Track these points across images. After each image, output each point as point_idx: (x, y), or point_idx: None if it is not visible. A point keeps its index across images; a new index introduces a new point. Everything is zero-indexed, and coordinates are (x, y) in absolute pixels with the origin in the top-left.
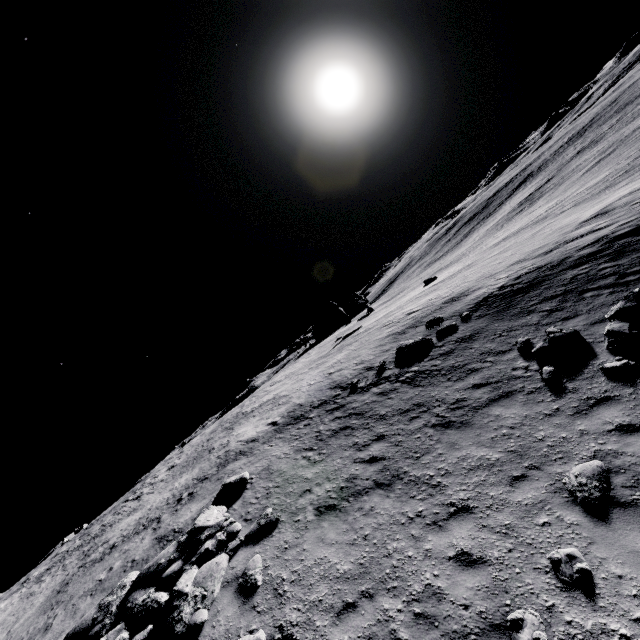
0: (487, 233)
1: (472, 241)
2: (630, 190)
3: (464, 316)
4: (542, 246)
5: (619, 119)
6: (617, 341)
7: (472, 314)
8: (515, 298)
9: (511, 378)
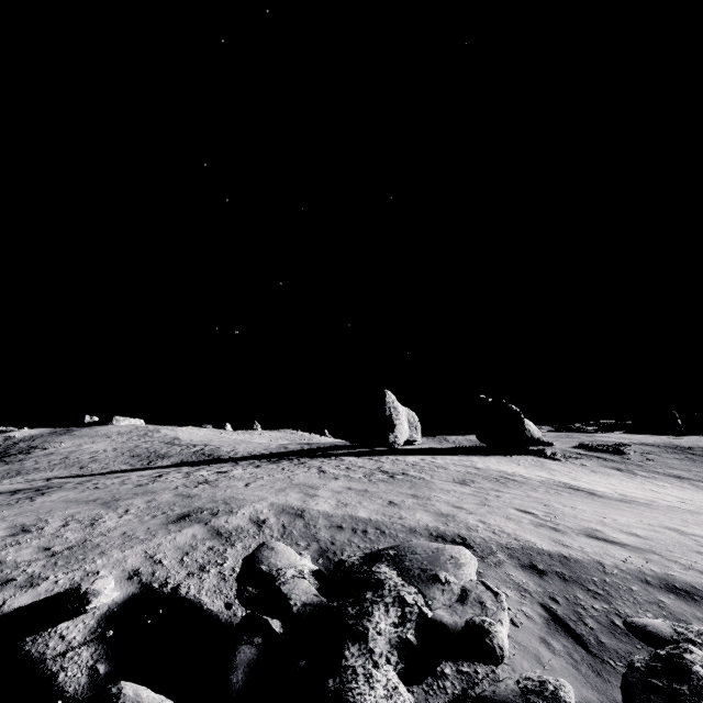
0: None
1: None
2: None
3: None
4: None
5: None
6: None
7: None
8: None
9: None
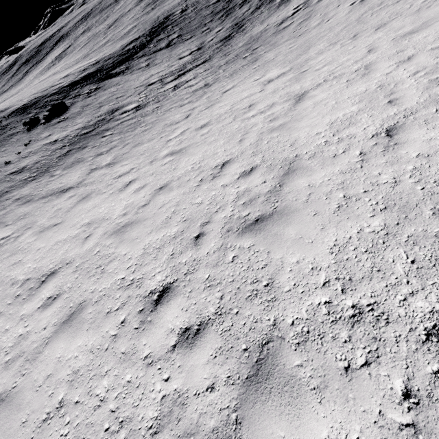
0: (37, 76)
1: (28, 80)
2: (78, 67)
3: (6, 117)
4: (45, 87)
5: (99, 19)
6: (45, 117)
7: (10, 116)
8: (27, 109)
9: (18, 132)
